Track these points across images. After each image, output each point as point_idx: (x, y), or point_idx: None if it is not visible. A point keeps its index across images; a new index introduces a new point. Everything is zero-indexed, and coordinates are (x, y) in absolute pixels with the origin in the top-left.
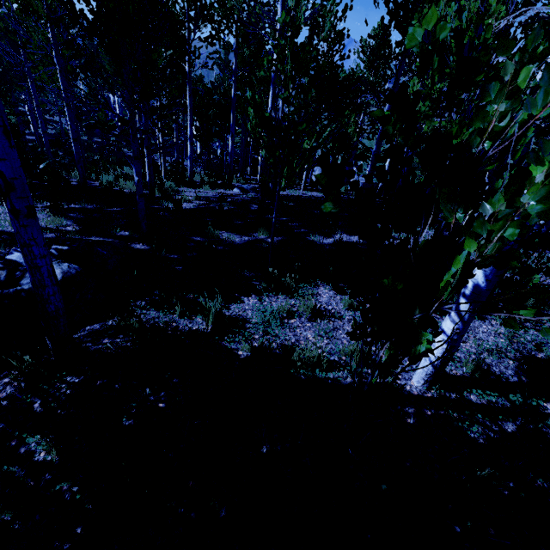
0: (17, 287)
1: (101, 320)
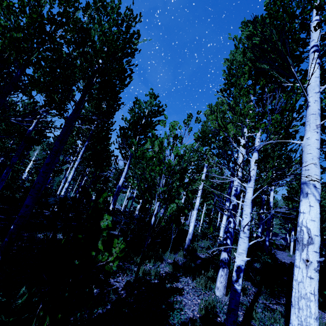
0: None
1: None
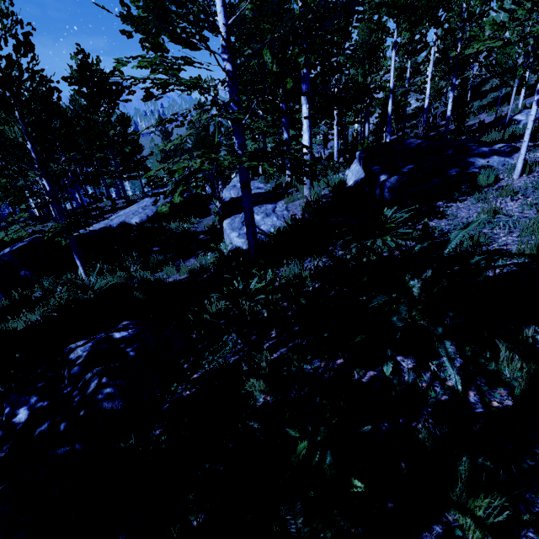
0: None
1: None
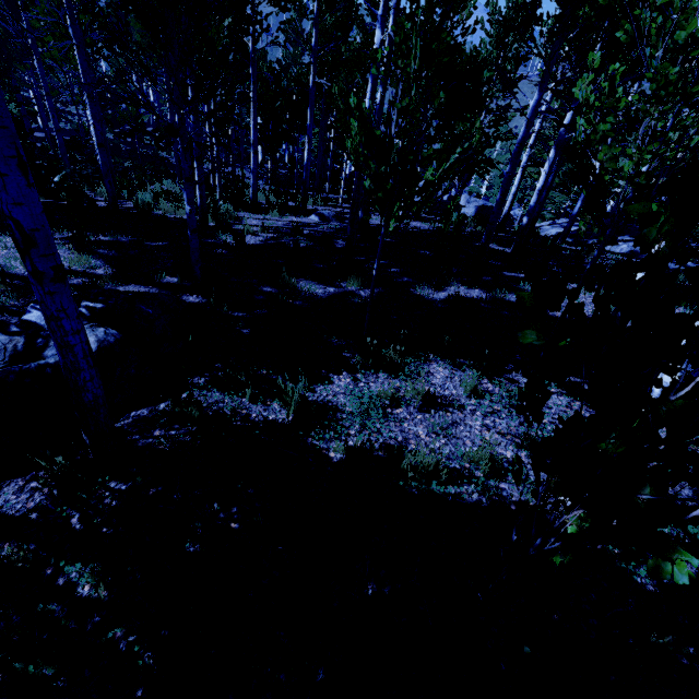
0: (40, 361)
1: (150, 403)
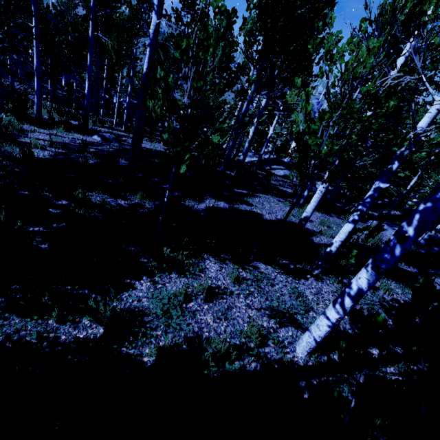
0: None
1: None
